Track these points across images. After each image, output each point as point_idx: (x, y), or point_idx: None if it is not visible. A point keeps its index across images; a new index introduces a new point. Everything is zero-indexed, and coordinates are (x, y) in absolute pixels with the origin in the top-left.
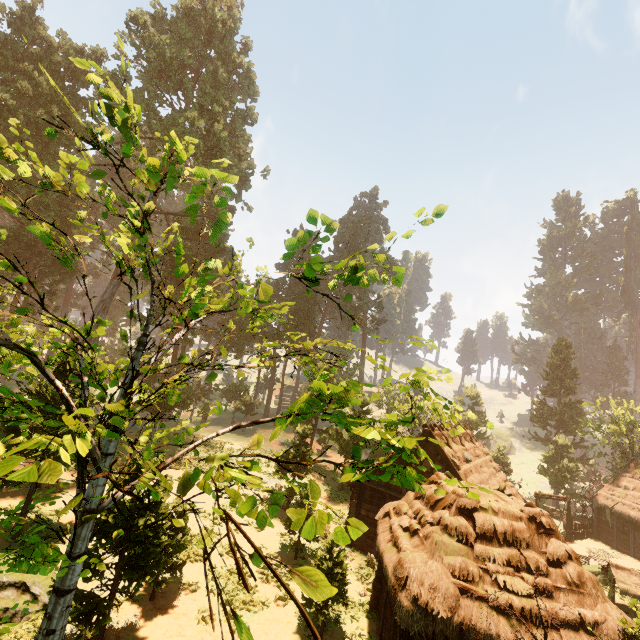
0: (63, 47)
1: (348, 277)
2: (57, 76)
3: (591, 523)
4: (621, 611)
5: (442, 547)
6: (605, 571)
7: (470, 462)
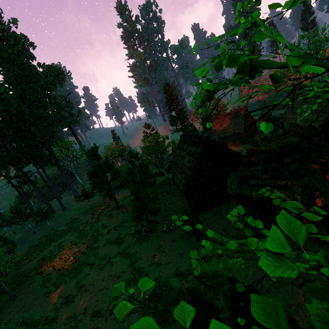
0: None
1: None
2: None
3: None
4: None
5: (309, 168)
6: None
7: None
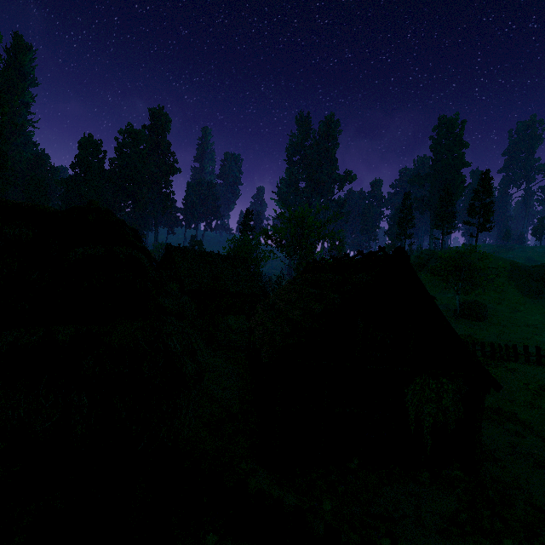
0: None
1: None
2: None
3: None
4: None
5: None
6: None
7: None
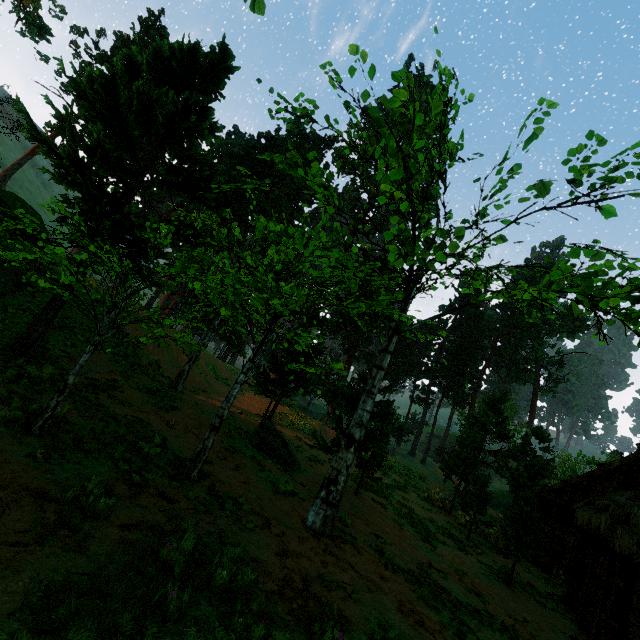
0: (313, 138)
1: (607, 178)
2: (305, 157)
3: None
4: None
5: None
6: None
7: None
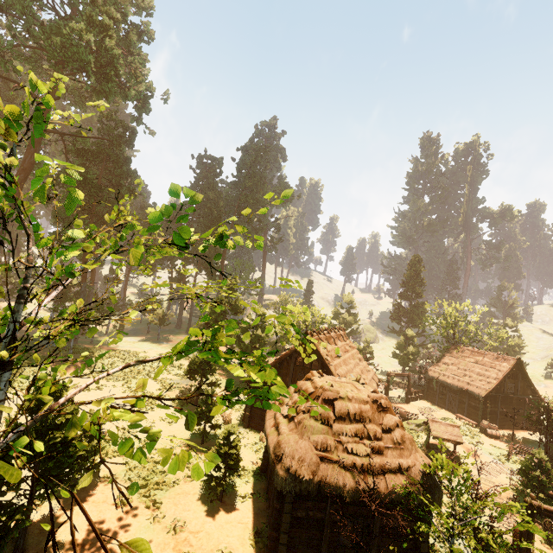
0: None
1: (216, 241)
2: None
3: (423, 389)
4: (425, 457)
5: (310, 429)
6: (426, 424)
7: (340, 357)
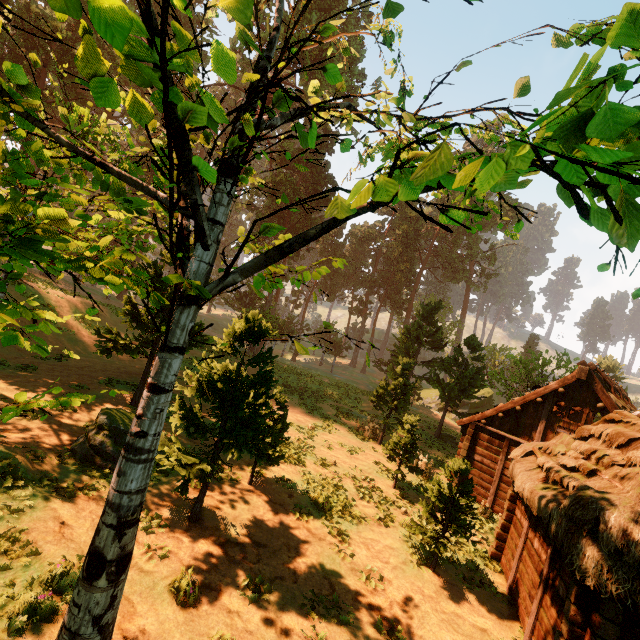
0: None
1: None
2: None
3: None
4: None
5: None
6: None
7: None
